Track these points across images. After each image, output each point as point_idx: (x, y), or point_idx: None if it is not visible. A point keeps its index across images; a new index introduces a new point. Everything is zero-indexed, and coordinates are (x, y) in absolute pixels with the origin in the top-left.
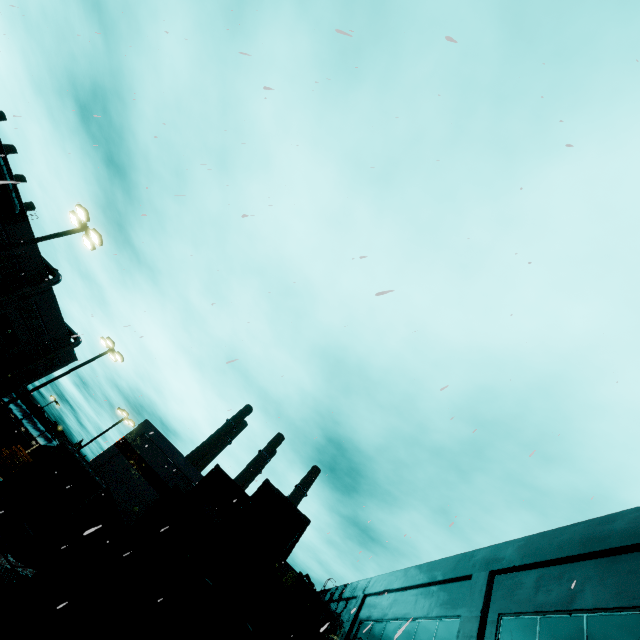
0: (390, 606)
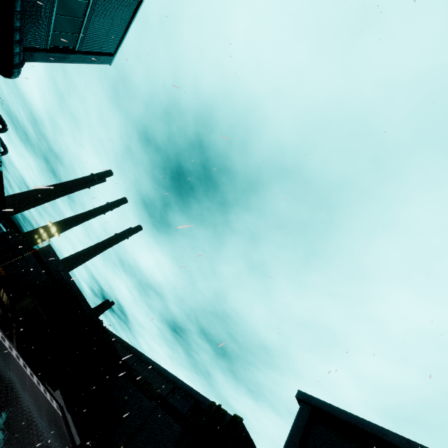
0: (119, 349)
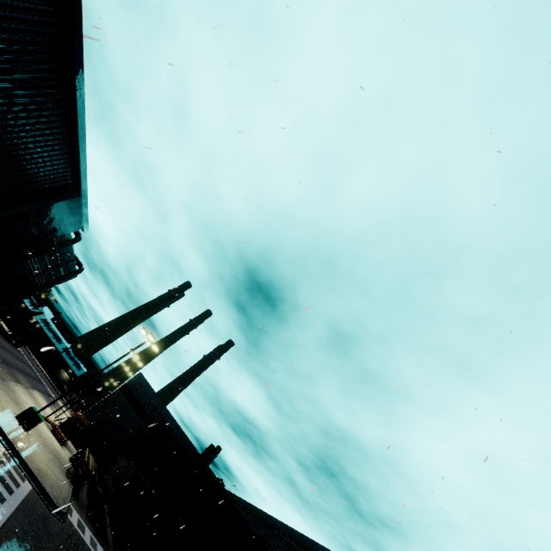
0: (264, 533)
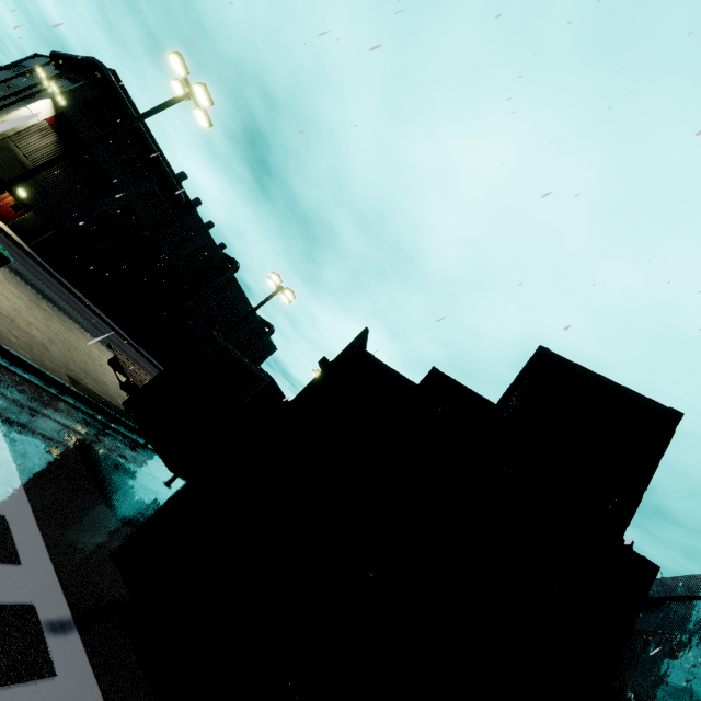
0: None
